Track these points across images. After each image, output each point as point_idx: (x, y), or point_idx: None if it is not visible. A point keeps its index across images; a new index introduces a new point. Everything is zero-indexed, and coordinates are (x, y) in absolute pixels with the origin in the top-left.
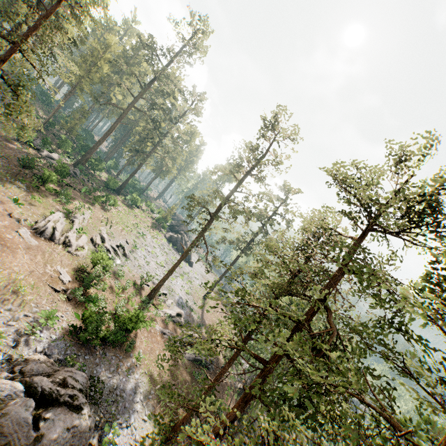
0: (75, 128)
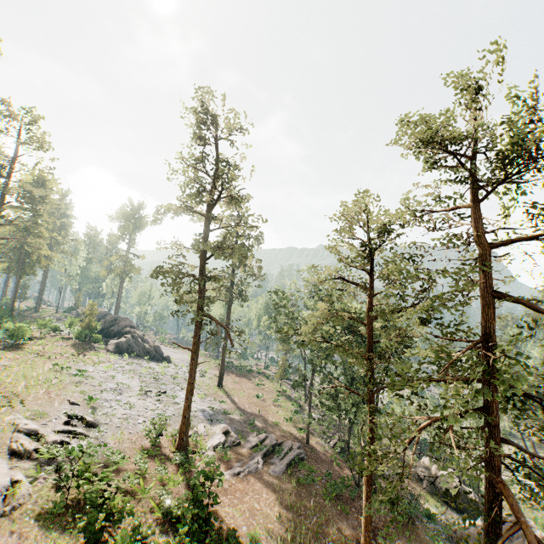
0: None
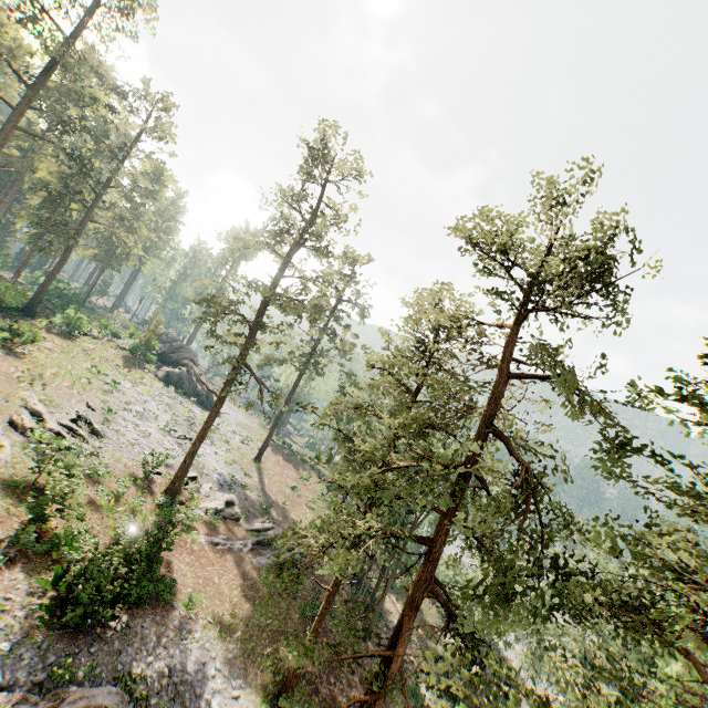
0: None
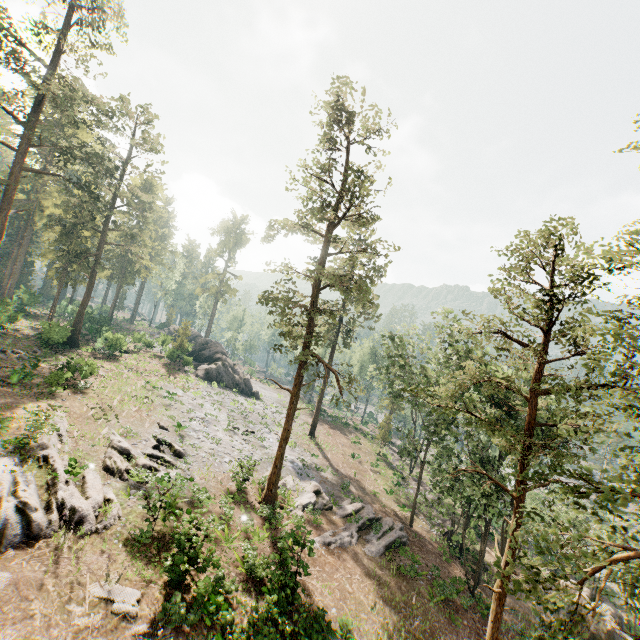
0: None
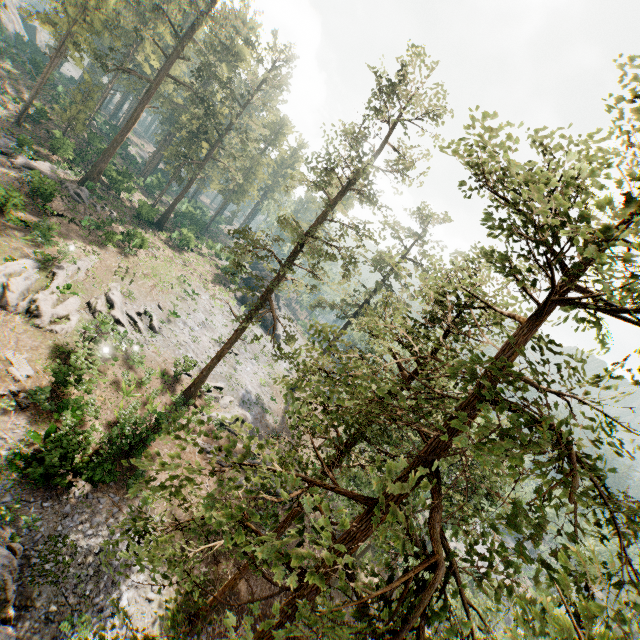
0: (80, 119)
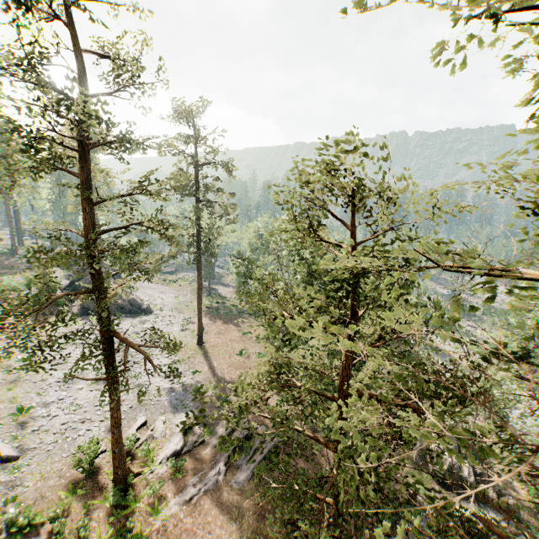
0: None
